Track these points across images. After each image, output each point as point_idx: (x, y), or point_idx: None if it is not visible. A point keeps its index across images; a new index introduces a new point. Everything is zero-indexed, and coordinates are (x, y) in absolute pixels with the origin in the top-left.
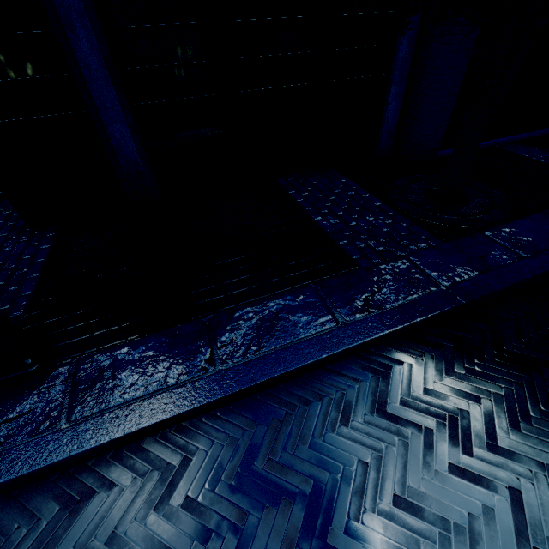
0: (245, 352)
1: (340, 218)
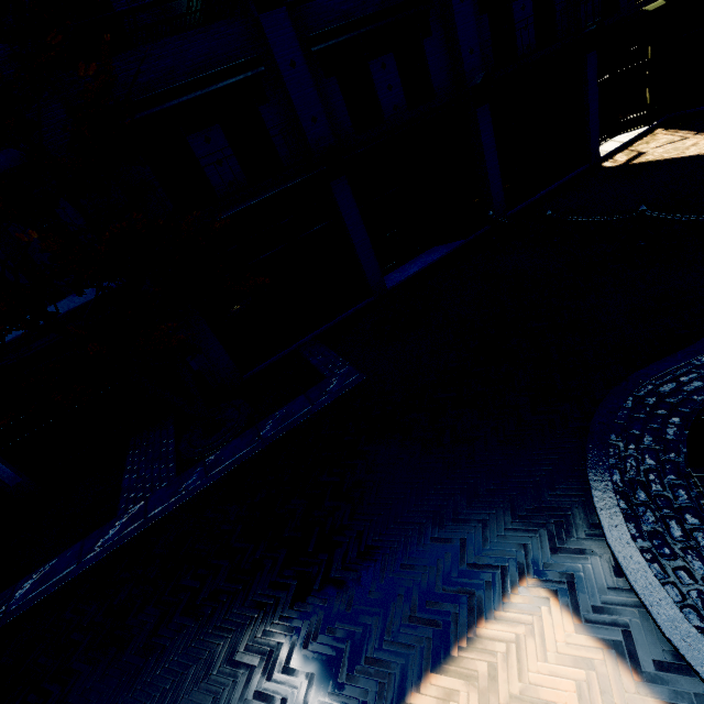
0: (21, 600)
1: (138, 472)
